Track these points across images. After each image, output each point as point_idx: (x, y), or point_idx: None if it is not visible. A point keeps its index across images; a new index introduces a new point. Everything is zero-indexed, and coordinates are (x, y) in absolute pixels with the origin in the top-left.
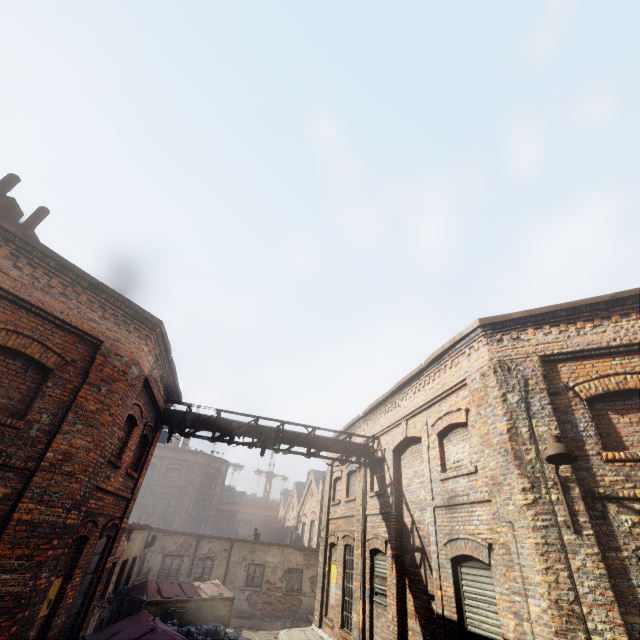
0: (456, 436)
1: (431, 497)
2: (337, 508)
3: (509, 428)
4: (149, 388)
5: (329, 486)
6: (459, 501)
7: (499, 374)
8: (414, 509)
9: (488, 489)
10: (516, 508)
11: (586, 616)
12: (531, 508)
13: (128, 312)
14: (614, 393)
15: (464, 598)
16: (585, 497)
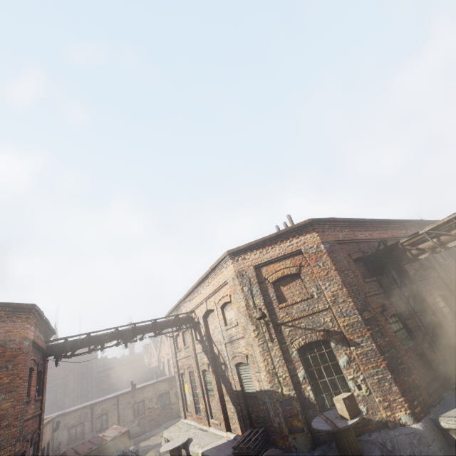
0: (228, 307)
1: (223, 339)
2: (180, 353)
3: (246, 304)
4: (35, 344)
5: (173, 341)
6: (234, 339)
7: (239, 278)
8: (218, 345)
9: (243, 332)
10: (252, 339)
11: (277, 372)
12: (257, 337)
13: (8, 310)
14: (281, 277)
15: (242, 379)
16: (274, 326)
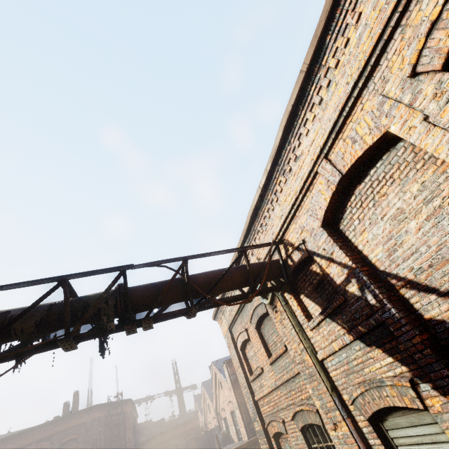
0: None
1: None
2: (262, 380)
3: None
4: None
5: (238, 359)
6: None
7: None
8: (447, 276)
9: None
10: None
11: None
12: None
13: None
14: None
15: None
16: None
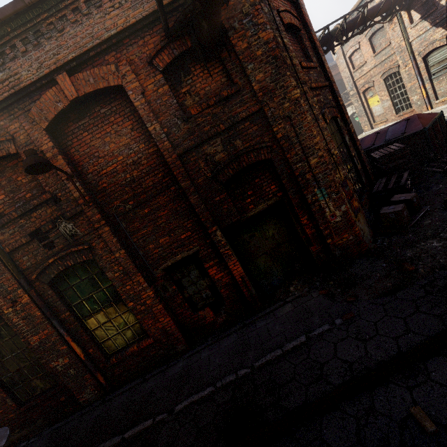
0: None
1: None
2: (363, 68)
3: None
4: None
5: (346, 64)
6: None
7: None
8: None
9: None
10: None
11: None
12: None
13: None
14: None
15: None
16: None
